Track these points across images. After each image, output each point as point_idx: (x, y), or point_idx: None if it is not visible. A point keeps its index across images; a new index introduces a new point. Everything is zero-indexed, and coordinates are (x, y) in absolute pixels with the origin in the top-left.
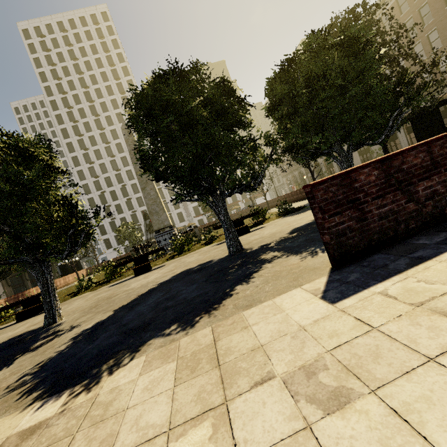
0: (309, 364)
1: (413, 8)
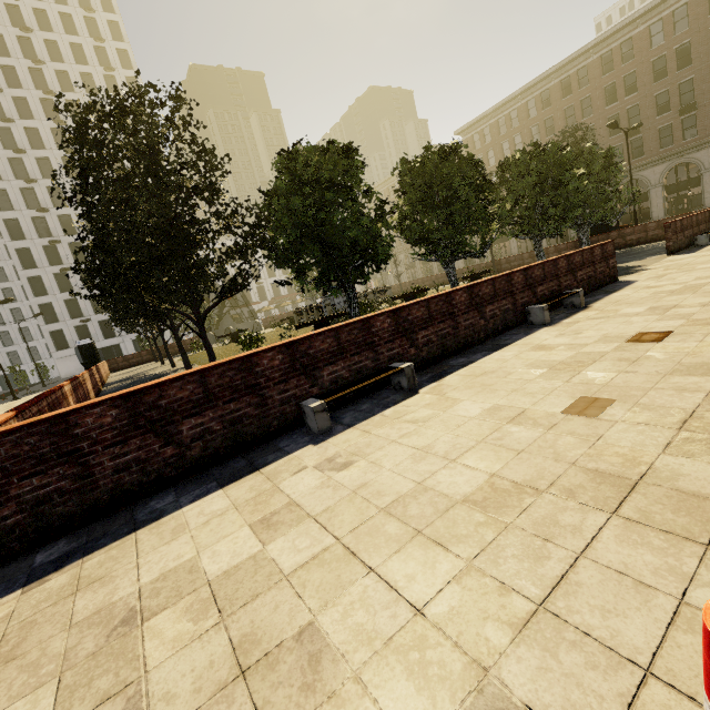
0: None
1: (540, 116)
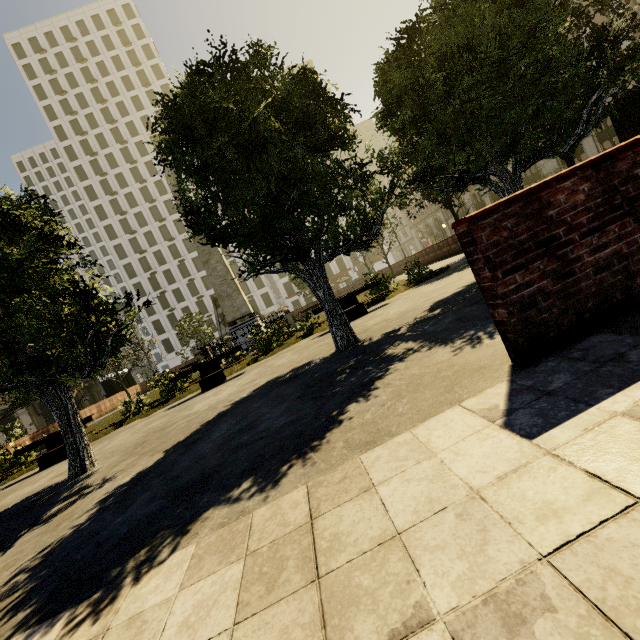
0: (504, 590)
1: None
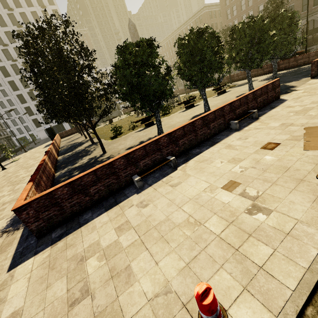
0: None
1: None
